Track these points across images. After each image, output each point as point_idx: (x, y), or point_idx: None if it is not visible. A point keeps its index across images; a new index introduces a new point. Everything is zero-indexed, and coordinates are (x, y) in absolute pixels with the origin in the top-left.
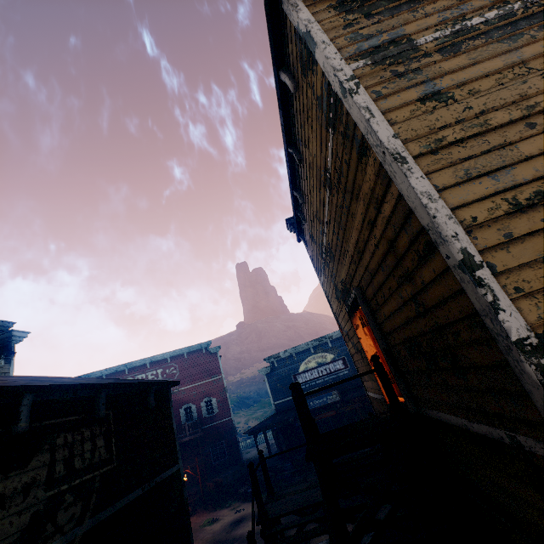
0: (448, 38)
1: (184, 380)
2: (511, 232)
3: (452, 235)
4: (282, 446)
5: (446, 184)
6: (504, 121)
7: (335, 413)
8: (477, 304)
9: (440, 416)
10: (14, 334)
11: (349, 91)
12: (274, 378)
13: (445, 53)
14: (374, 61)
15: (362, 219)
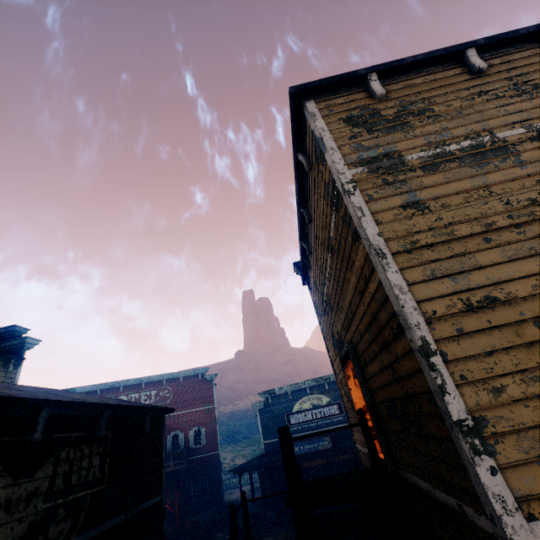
0: (430, 158)
1: (176, 405)
2: (462, 327)
3: (415, 323)
4: (267, 491)
5: (415, 280)
6: (466, 234)
7: (325, 462)
8: (431, 384)
9: (412, 478)
10: (27, 341)
11: (348, 192)
12: (267, 415)
13: (426, 171)
14: (370, 169)
15: (354, 287)
